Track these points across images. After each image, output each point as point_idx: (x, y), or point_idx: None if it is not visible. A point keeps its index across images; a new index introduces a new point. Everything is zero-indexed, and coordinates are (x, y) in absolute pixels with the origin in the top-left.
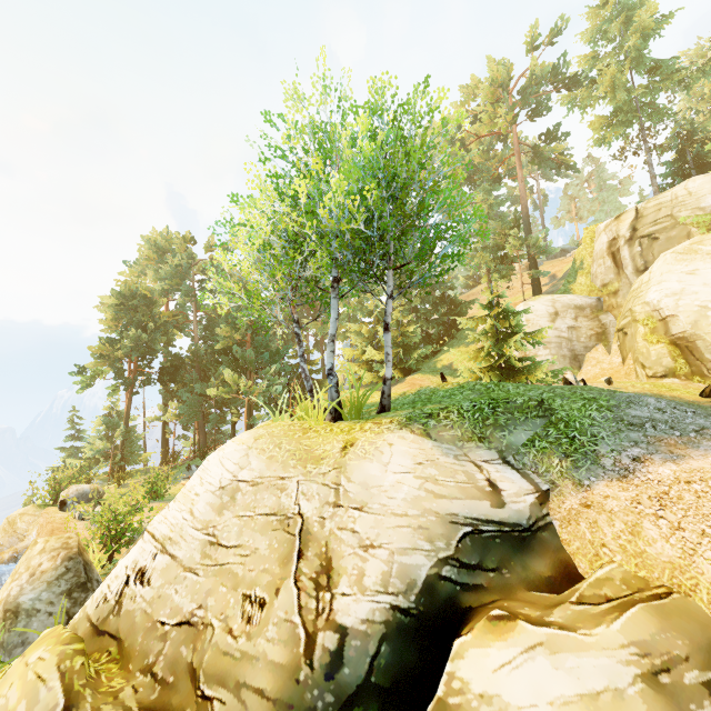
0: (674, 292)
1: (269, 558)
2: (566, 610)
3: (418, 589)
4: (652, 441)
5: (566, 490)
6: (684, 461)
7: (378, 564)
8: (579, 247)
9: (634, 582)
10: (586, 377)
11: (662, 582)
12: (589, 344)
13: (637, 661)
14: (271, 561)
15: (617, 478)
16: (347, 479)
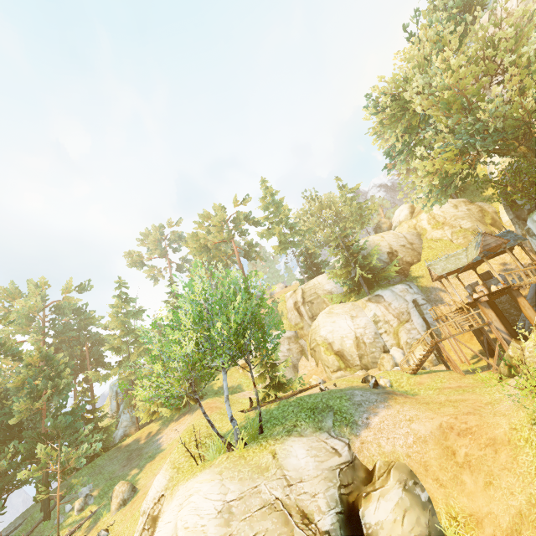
0: (331, 331)
1: (277, 528)
2: (377, 483)
3: (339, 501)
4: (367, 409)
5: (353, 440)
6: (379, 414)
7: (323, 500)
8: (279, 304)
9: (386, 463)
10: (303, 376)
11: (392, 459)
12: (298, 357)
13: (400, 486)
14: (279, 528)
15: (366, 428)
16: (287, 471)
